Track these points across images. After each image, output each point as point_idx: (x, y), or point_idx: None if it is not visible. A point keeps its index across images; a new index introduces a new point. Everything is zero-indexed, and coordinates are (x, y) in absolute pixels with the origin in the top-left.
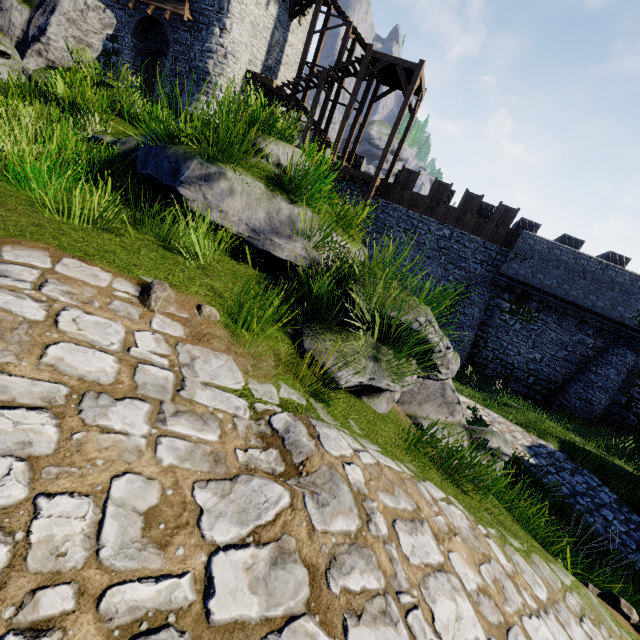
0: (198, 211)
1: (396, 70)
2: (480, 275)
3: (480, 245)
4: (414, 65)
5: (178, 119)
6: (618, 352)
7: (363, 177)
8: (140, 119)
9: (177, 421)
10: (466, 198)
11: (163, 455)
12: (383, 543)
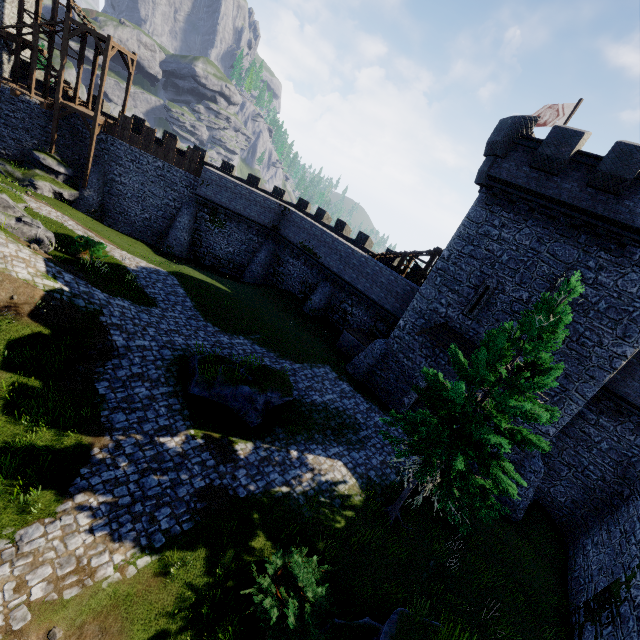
0: None
1: (97, 37)
2: (188, 196)
3: (183, 175)
4: (105, 37)
5: None
6: (266, 243)
7: (86, 116)
8: None
9: None
10: (167, 141)
11: None
12: None
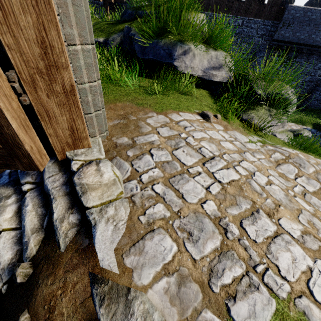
0: (187, 72)
1: None
2: (261, 44)
3: (261, 24)
4: None
5: (160, 23)
6: None
7: None
8: (141, 30)
9: (255, 155)
10: None
11: (265, 164)
12: (320, 171)
